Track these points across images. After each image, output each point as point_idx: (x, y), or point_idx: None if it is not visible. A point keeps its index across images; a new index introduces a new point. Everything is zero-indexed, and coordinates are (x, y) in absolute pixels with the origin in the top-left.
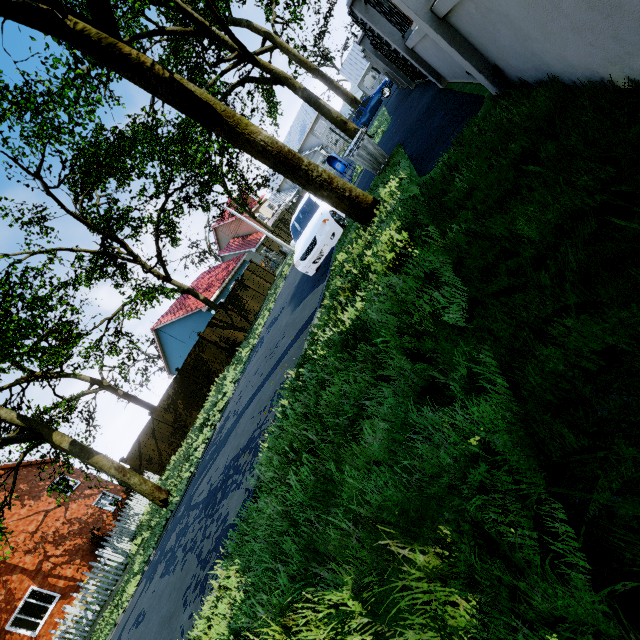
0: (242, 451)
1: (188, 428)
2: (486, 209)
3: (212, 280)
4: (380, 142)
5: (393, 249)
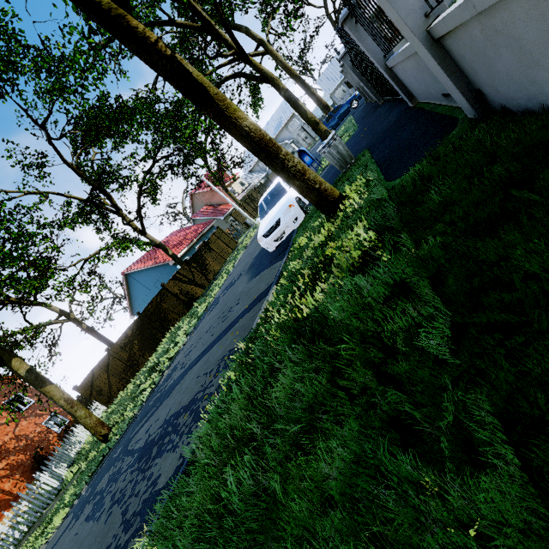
0: (183, 410)
1: (139, 367)
2: (470, 228)
3: (182, 238)
4: (346, 144)
5: (358, 247)
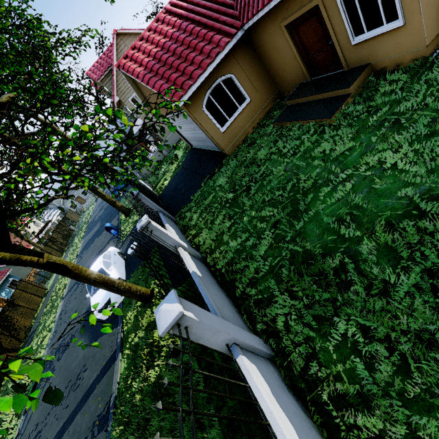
0: None
1: None
2: None
3: None
4: None
5: (169, 337)
